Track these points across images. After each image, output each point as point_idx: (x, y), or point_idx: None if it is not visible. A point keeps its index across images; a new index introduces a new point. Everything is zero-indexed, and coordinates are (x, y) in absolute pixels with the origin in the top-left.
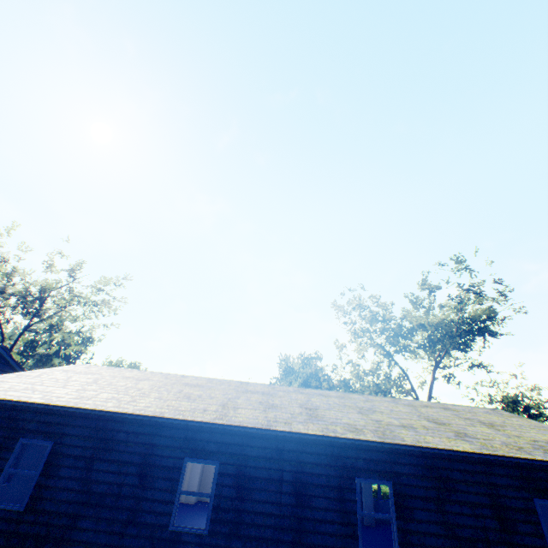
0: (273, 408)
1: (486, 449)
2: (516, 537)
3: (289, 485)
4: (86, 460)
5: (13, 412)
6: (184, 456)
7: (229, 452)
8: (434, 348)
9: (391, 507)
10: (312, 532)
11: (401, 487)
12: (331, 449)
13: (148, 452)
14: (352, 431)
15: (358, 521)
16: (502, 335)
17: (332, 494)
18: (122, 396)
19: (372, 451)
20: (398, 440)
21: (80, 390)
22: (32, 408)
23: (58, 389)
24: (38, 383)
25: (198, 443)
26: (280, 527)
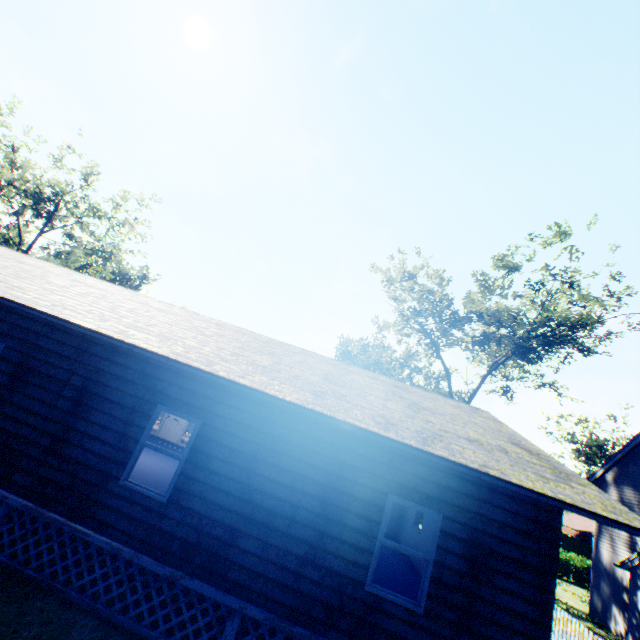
0: (114, 311)
1: (320, 407)
2: (335, 528)
3: (74, 390)
4: None
5: None
6: None
7: (21, 338)
8: (488, 346)
9: (186, 448)
10: (75, 445)
11: (211, 430)
12: (145, 365)
13: None
14: (151, 342)
15: (136, 450)
16: (595, 353)
17: (120, 414)
18: None
19: (196, 381)
20: (197, 363)
21: None
22: None
23: None
24: None
25: None
26: (42, 429)
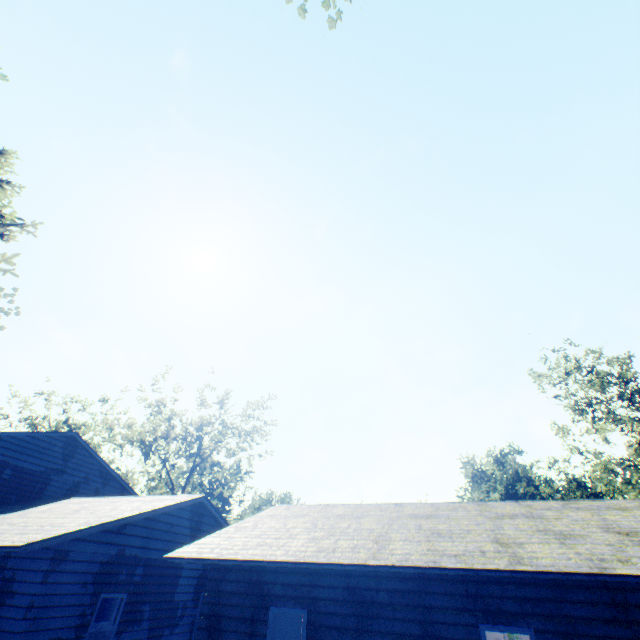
0: (570, 538)
1: None
2: None
3: None
4: (351, 632)
5: (252, 574)
6: (476, 622)
7: (539, 613)
8: None
9: None
10: None
11: None
12: None
13: (425, 618)
14: None
15: None
16: None
17: None
18: (364, 542)
19: None
20: None
21: (312, 540)
22: (271, 566)
23: (289, 540)
24: (263, 535)
25: (488, 602)
26: None
